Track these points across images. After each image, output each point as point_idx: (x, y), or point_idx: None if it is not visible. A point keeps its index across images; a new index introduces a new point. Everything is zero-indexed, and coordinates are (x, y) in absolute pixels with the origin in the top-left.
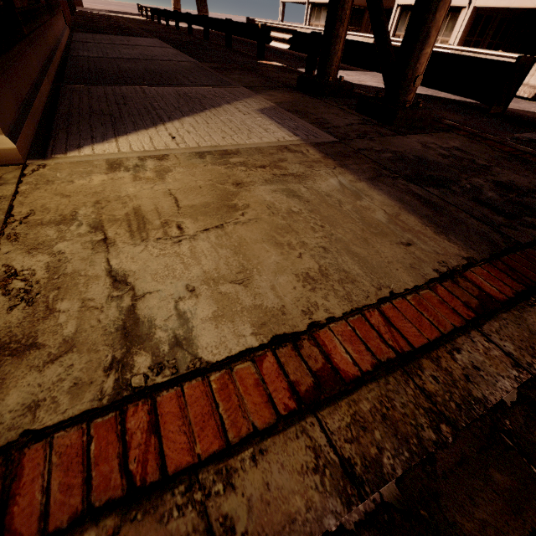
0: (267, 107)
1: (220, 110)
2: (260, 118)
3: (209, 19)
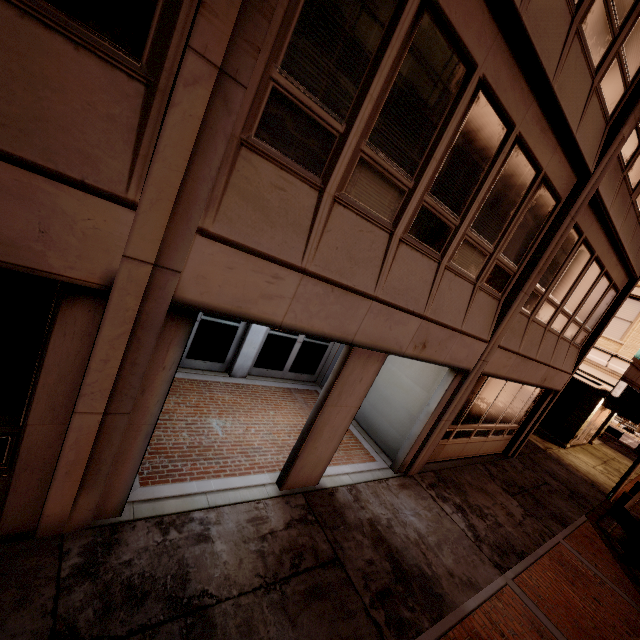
0: None
1: None
2: None
3: None
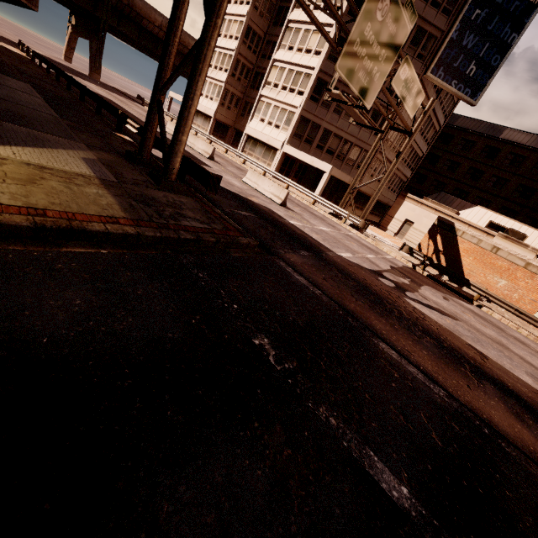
0: (90, 158)
1: (55, 150)
2: (79, 161)
3: (87, 89)
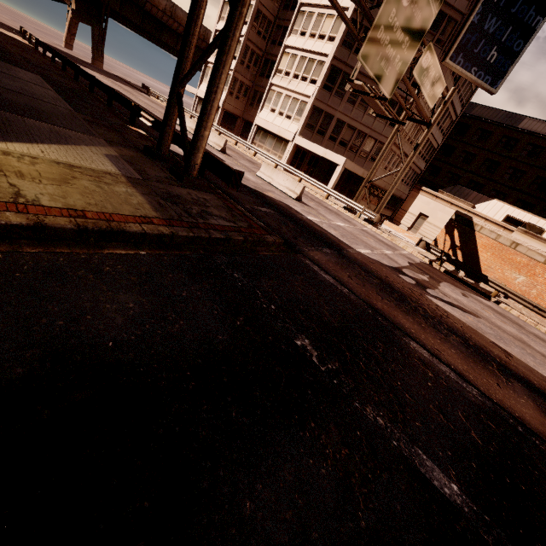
0: (112, 155)
1: (79, 147)
2: (103, 158)
3: (97, 79)
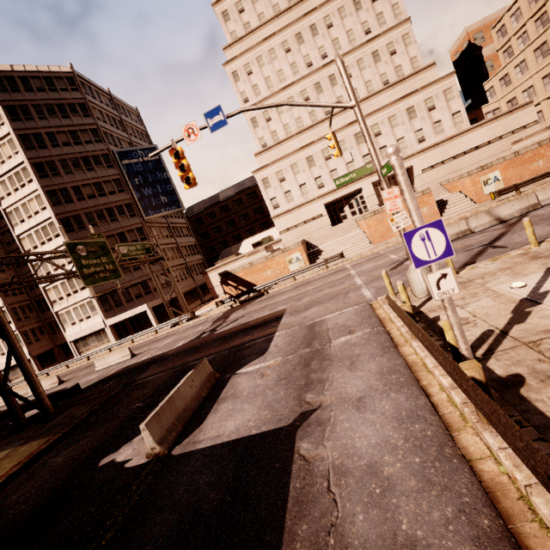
0: None
1: None
2: None
3: None
